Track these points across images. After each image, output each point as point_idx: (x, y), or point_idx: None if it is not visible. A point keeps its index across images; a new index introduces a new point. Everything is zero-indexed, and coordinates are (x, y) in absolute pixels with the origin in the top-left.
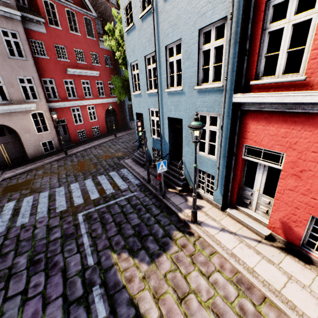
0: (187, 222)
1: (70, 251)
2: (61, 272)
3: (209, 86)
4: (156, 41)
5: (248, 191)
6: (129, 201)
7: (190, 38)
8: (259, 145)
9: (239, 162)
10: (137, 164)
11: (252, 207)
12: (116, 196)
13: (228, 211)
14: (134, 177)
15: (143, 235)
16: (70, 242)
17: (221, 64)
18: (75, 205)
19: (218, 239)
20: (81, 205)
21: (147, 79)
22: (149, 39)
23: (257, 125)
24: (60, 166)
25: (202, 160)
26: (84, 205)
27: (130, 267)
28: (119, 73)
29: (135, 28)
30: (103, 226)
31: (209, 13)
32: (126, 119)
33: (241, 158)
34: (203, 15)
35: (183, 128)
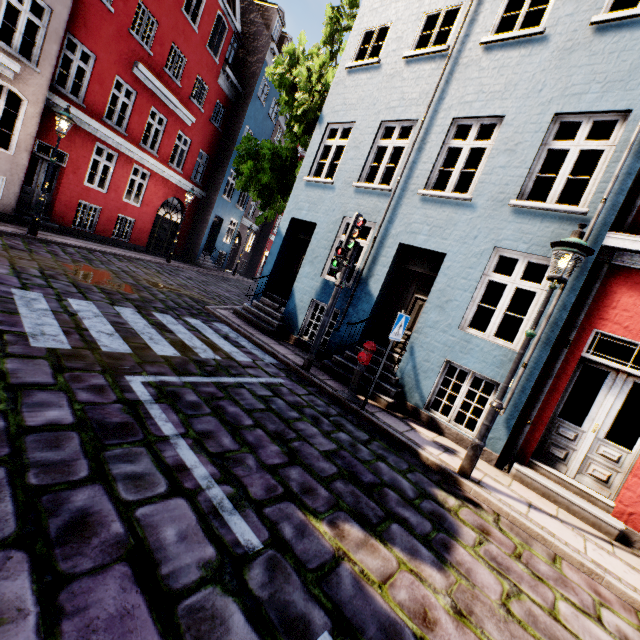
0: (451, 473)
1: (141, 481)
2: (128, 561)
3: (553, 206)
4: (431, 104)
5: (567, 430)
6: (278, 393)
7: (529, 120)
8: (633, 336)
9: (573, 363)
10: (254, 327)
11: (570, 467)
12: (231, 370)
13: (518, 469)
14: (259, 349)
15: (368, 482)
16: (128, 450)
17: (587, 179)
18: (104, 351)
19: (543, 525)
20: (129, 358)
21: (367, 162)
22: (413, 96)
23: (639, 299)
24: (13, 248)
25: (474, 345)
26: (138, 361)
27: (394, 570)
28: (227, 149)
29: (379, 69)
30: (231, 430)
31: (590, 96)
32: (199, 241)
33: (579, 355)
34: (575, 95)
35: (441, 272)
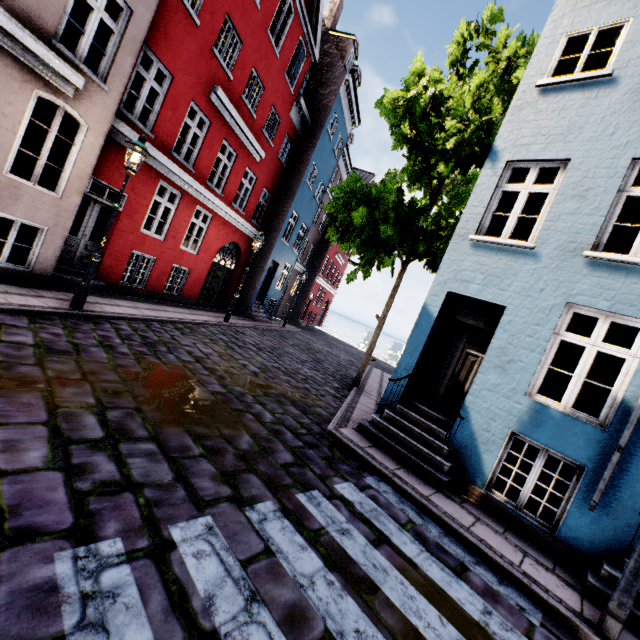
0: None
1: None
2: None
3: None
4: None
5: None
6: None
7: None
8: None
9: None
10: (410, 470)
11: None
12: None
13: None
14: (476, 556)
15: None
16: None
17: None
18: None
19: None
20: None
21: (606, 219)
22: None
23: None
24: (52, 350)
25: None
26: None
27: None
28: (291, 187)
29: (611, 84)
30: None
31: None
32: (252, 290)
33: None
34: None
35: None
